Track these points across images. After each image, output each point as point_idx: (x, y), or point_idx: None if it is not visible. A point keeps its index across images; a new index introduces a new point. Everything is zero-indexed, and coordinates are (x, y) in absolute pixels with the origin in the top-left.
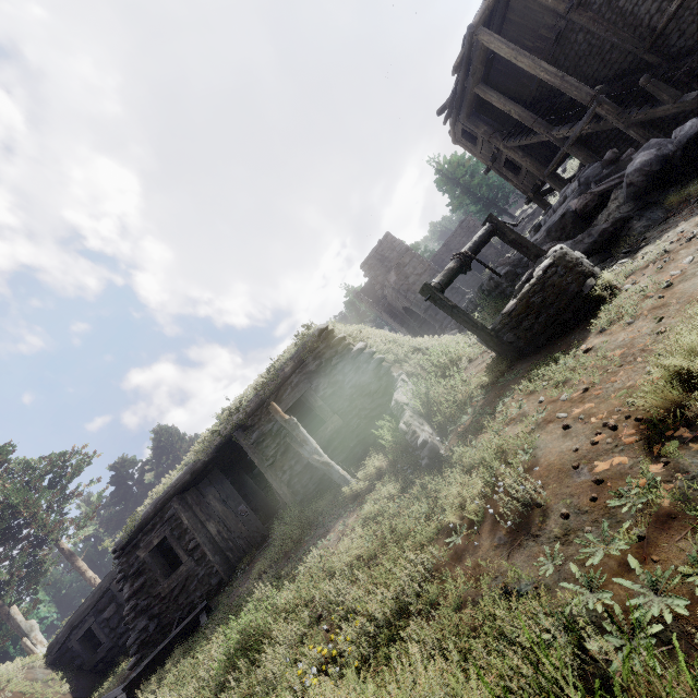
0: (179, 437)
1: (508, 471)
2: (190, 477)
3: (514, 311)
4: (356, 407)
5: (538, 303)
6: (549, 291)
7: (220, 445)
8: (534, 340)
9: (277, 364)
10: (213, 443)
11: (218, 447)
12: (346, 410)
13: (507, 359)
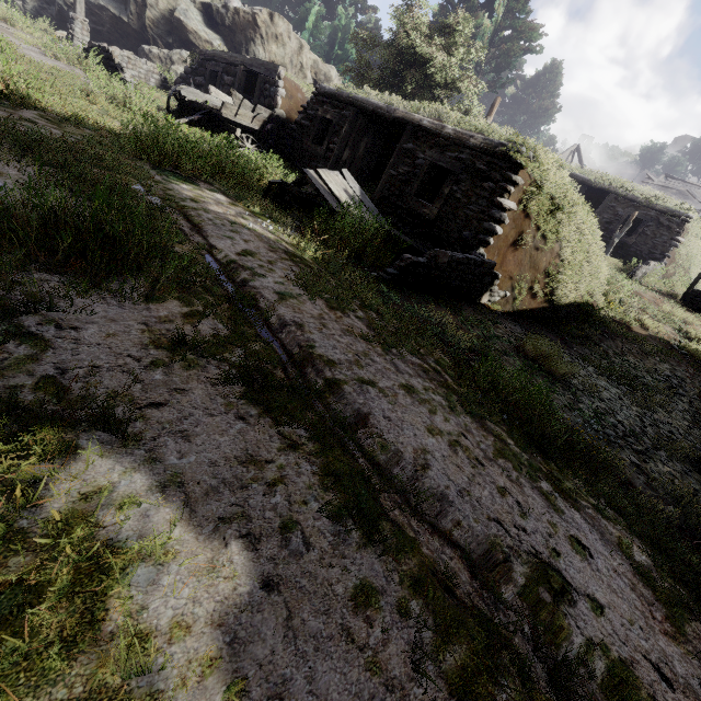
0: (554, 93)
1: (636, 288)
2: (580, 181)
3: None
4: (641, 248)
5: None
6: None
7: (603, 190)
8: (689, 304)
9: (660, 201)
10: (603, 185)
11: (601, 189)
12: (638, 244)
13: (679, 298)
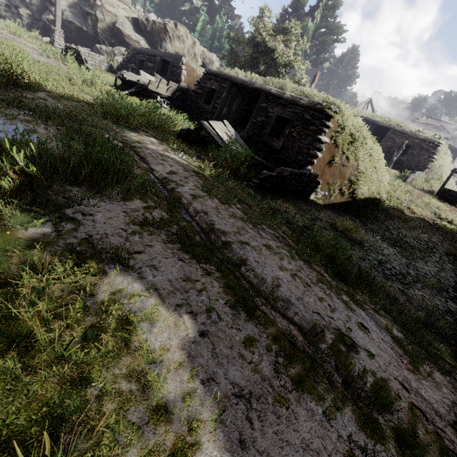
0: (354, 66)
1: (407, 188)
2: (371, 122)
3: (449, 190)
4: (411, 163)
5: (452, 194)
6: (456, 196)
7: (386, 127)
8: (441, 197)
9: (421, 133)
10: (386, 124)
11: (384, 126)
12: (409, 160)
13: (435, 194)
